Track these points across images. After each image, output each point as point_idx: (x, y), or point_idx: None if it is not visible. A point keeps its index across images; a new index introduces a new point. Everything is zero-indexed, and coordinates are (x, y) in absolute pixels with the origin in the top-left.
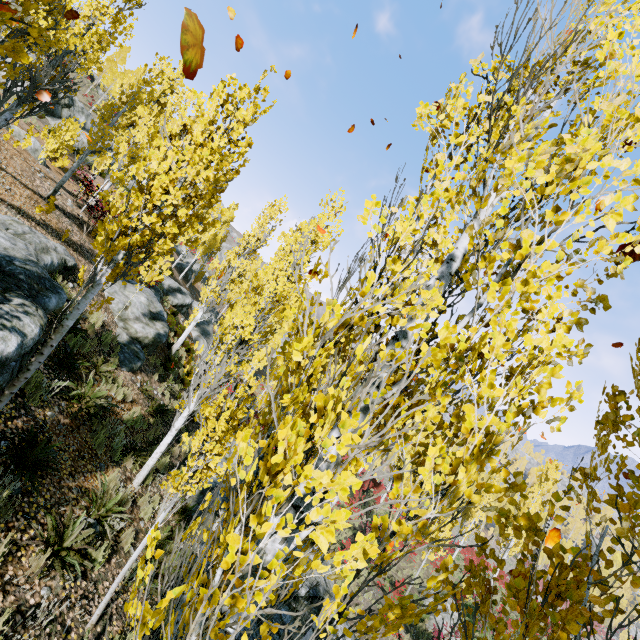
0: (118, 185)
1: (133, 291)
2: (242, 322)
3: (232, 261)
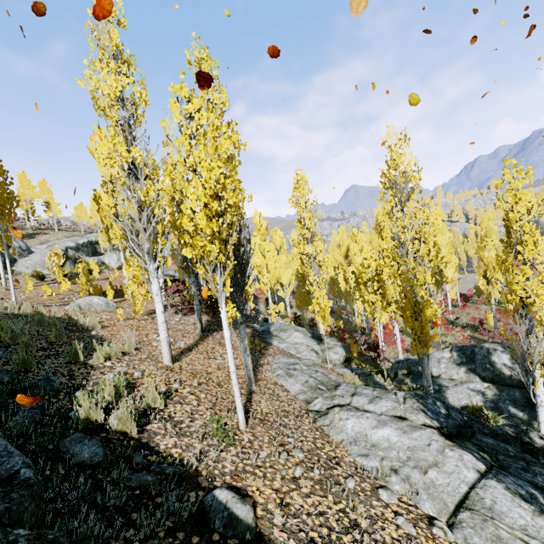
0: (105, 269)
1: (286, 335)
2: (539, 295)
3: (310, 252)
